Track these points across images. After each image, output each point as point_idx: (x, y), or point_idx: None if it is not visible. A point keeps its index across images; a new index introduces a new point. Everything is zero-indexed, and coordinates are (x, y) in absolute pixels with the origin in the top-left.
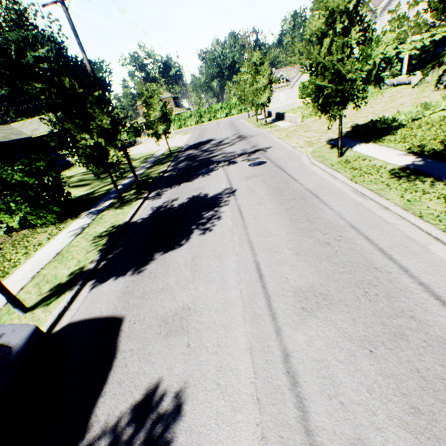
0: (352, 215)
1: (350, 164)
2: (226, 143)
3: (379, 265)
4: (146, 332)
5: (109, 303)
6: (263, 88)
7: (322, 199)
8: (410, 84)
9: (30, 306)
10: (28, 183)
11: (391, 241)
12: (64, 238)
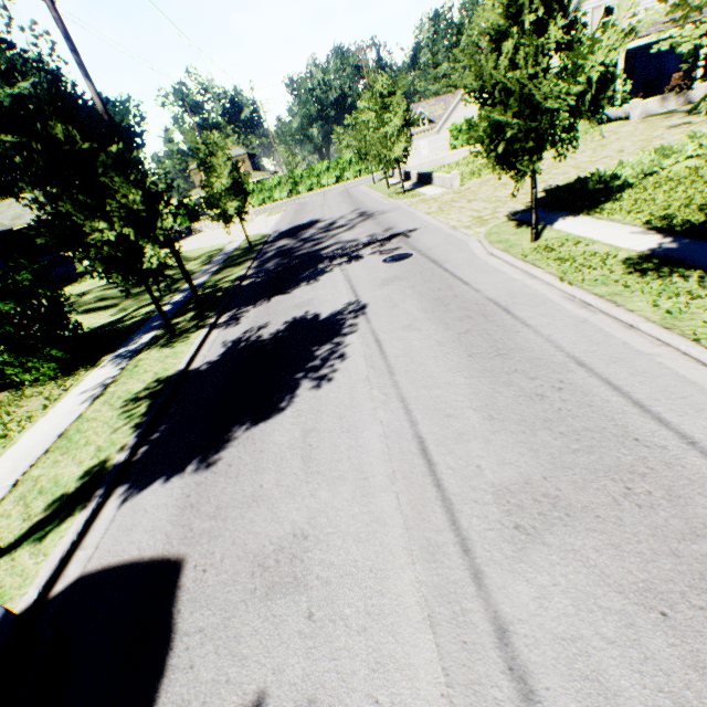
0: (574, 342)
1: (555, 253)
2: (342, 225)
3: (641, 435)
4: (228, 589)
5: (156, 530)
6: (395, 134)
7: (517, 315)
8: (628, 119)
9: (7, 543)
10: (2, 312)
11: (654, 387)
12: (72, 405)
